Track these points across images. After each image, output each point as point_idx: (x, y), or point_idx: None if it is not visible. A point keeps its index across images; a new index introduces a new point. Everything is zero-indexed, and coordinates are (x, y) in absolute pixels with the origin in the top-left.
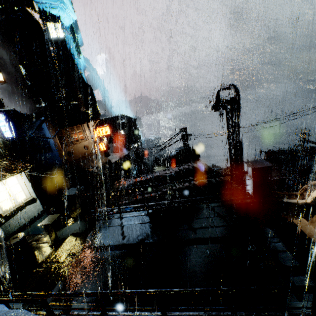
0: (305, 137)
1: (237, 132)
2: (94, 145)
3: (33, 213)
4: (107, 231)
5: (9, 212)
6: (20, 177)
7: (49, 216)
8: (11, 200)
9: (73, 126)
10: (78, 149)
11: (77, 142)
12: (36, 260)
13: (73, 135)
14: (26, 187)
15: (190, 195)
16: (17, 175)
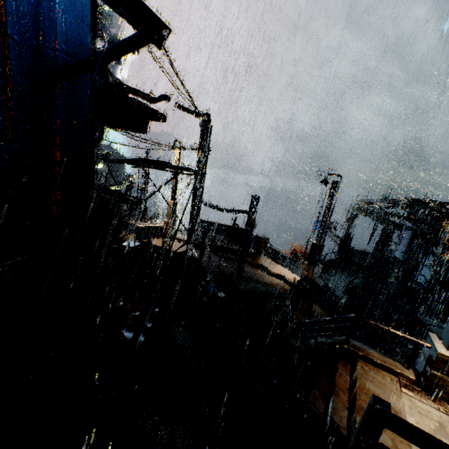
0: (235, 220)
1: (143, 185)
2: None
3: None
4: None
5: None
6: None
7: None
8: None
9: None
10: None
11: None
12: None
13: None
14: None
15: None
16: None
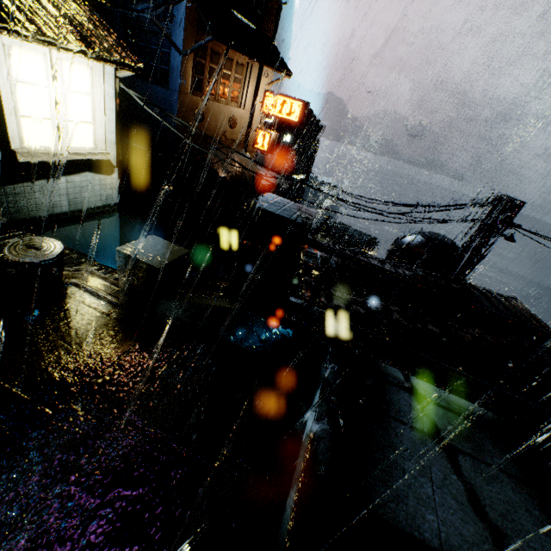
0: None
1: None
2: (248, 127)
3: (94, 198)
4: (391, 439)
5: (38, 158)
6: (100, 82)
7: (152, 238)
8: (55, 129)
9: (241, 52)
10: (217, 117)
11: (222, 101)
12: (72, 351)
13: (223, 77)
14: (104, 122)
15: (545, 398)
16: (95, 66)
